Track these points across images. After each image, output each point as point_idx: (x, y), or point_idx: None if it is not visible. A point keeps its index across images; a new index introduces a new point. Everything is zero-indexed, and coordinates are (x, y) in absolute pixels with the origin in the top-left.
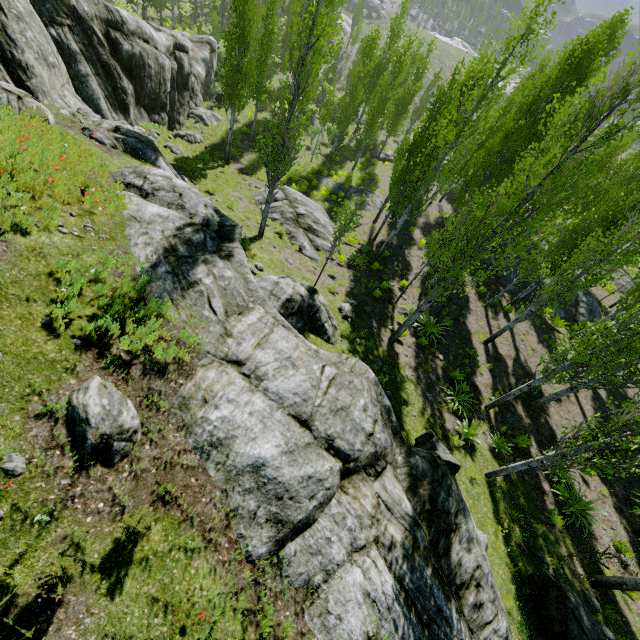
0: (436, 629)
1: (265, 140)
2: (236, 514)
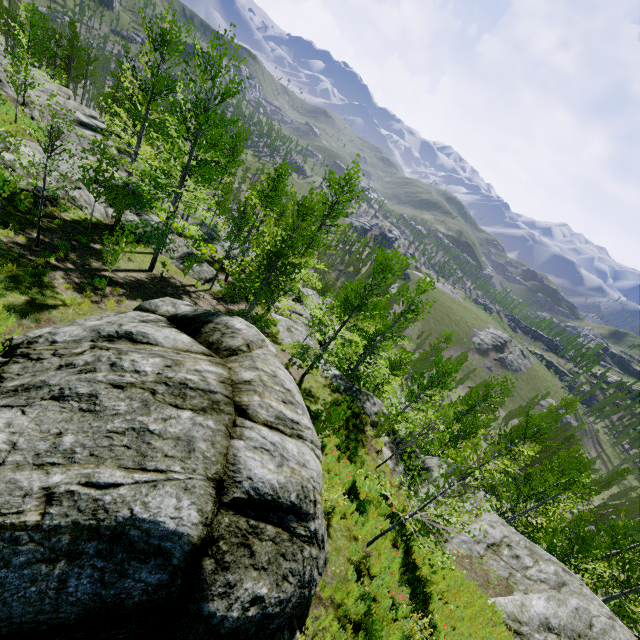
0: None
1: None
2: None
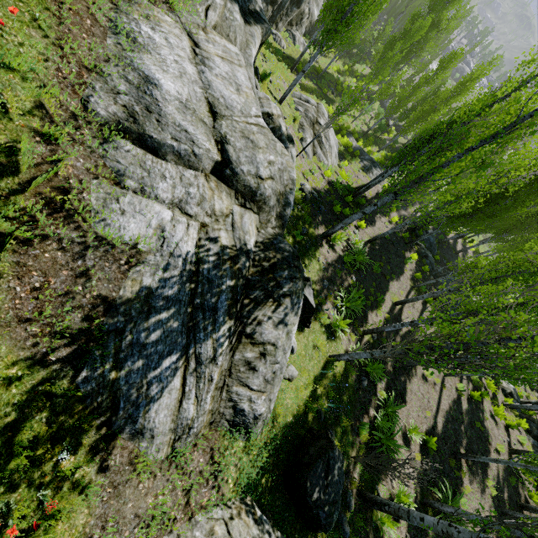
0: (200, 317)
1: (332, 2)
2: (103, 76)
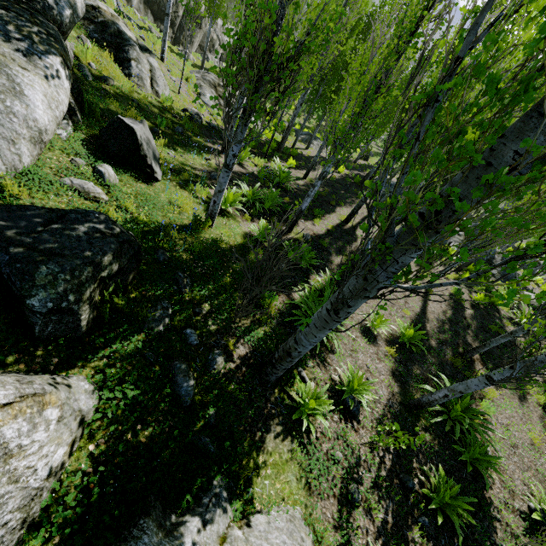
0: None
1: None
2: None
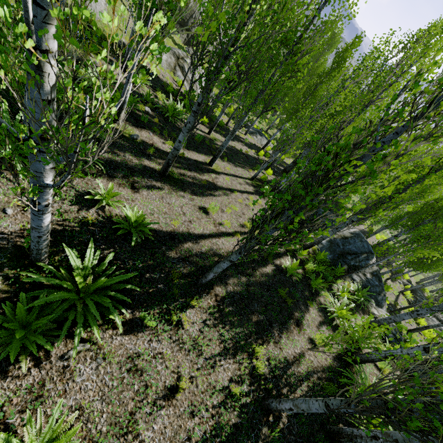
0: None
1: None
2: None
